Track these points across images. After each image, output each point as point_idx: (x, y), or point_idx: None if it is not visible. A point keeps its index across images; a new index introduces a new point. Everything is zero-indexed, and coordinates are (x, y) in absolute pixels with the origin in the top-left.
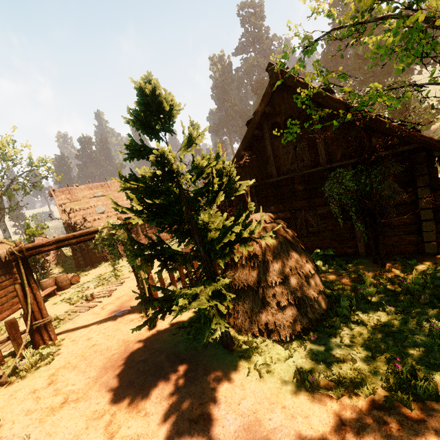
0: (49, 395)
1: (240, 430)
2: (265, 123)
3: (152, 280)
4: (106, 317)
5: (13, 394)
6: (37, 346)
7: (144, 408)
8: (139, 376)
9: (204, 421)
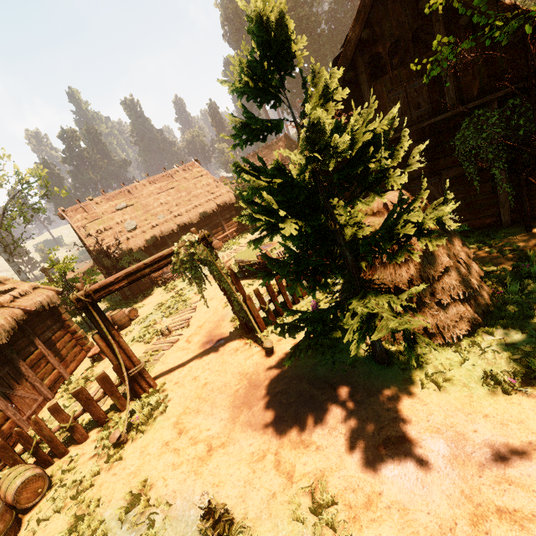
0: (187, 445)
1: (443, 448)
2: (359, 58)
3: (251, 301)
4: (201, 351)
5: (144, 451)
6: (138, 396)
7: (312, 441)
8: (285, 409)
9: (394, 445)
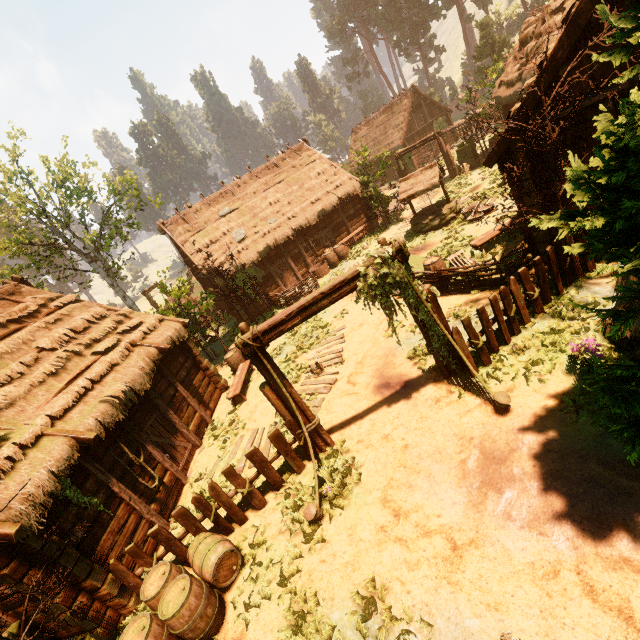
0: (416, 536)
1: None
2: None
3: (459, 335)
4: (379, 399)
5: (352, 534)
6: (314, 456)
7: None
8: (571, 503)
9: None
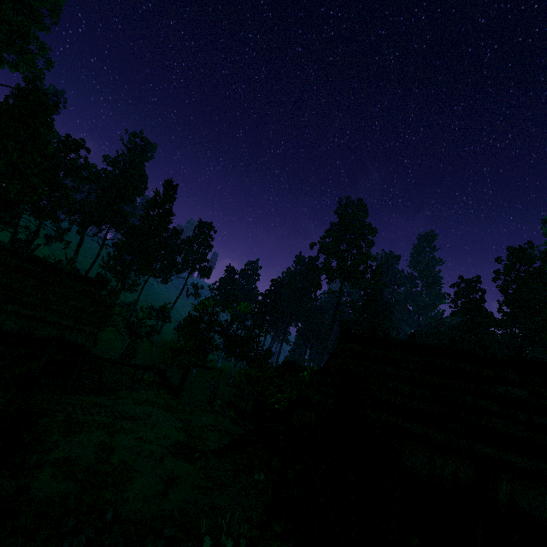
0: None
1: None
2: None
3: None
4: None
5: None
6: None
7: None
8: None
9: None
